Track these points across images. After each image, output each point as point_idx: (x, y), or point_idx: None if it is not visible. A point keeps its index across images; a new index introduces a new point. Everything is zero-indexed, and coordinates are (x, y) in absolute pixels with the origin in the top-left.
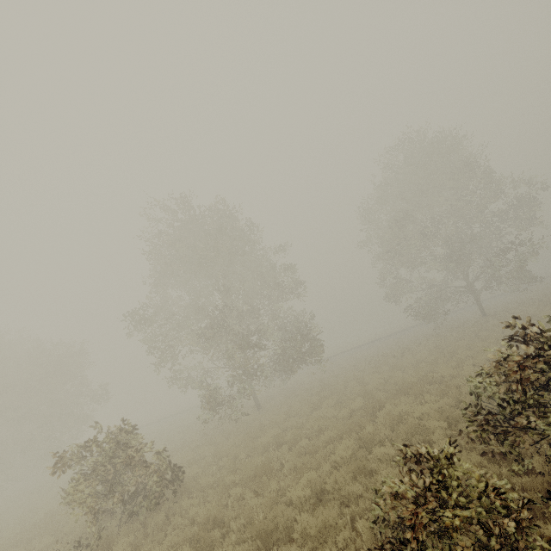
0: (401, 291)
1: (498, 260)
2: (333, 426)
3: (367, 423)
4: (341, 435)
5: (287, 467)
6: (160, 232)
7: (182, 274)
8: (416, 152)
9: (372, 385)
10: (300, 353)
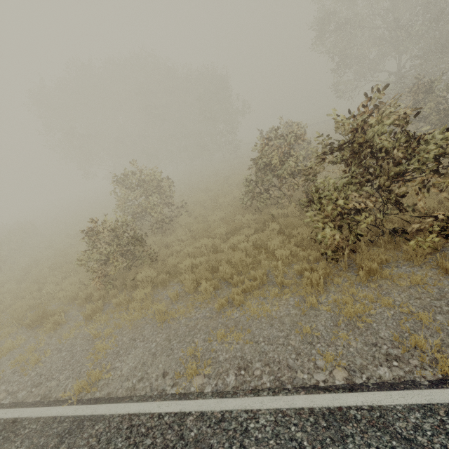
0: None
1: None
2: None
3: None
4: None
5: None
6: None
7: None
8: None
9: None
10: None
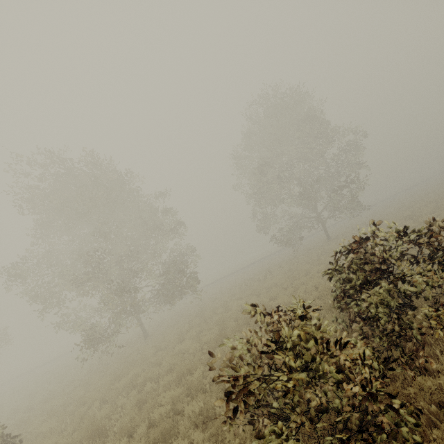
0: (268, 223)
1: (335, 195)
2: (174, 369)
3: (200, 365)
4: (181, 376)
5: (118, 423)
6: (31, 186)
7: (61, 224)
8: (272, 107)
9: (230, 312)
10: (177, 287)
